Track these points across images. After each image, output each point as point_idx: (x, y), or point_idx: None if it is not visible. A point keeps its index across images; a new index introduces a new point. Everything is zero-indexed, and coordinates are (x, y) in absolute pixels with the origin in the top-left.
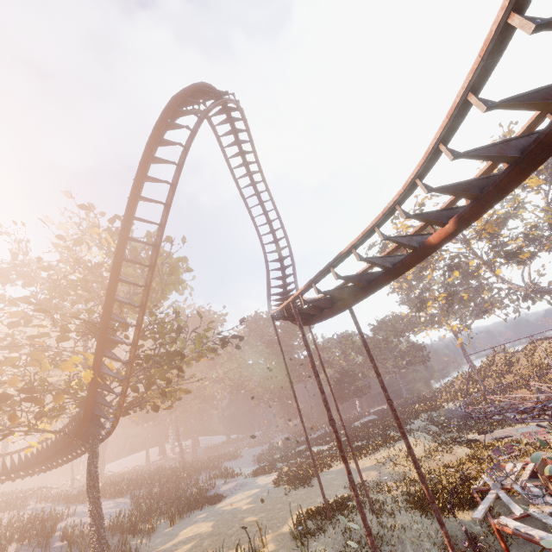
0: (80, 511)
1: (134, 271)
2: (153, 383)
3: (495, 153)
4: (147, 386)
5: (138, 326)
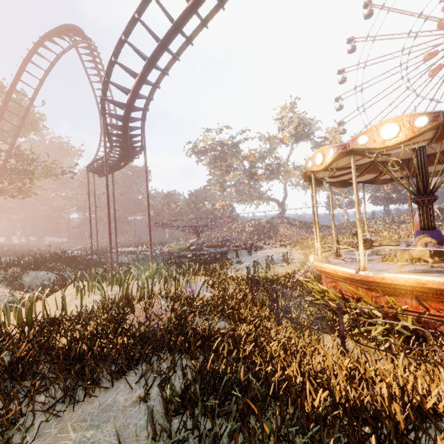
0: None
1: (4, 114)
2: (14, 182)
3: (121, 152)
4: (9, 183)
5: (9, 153)
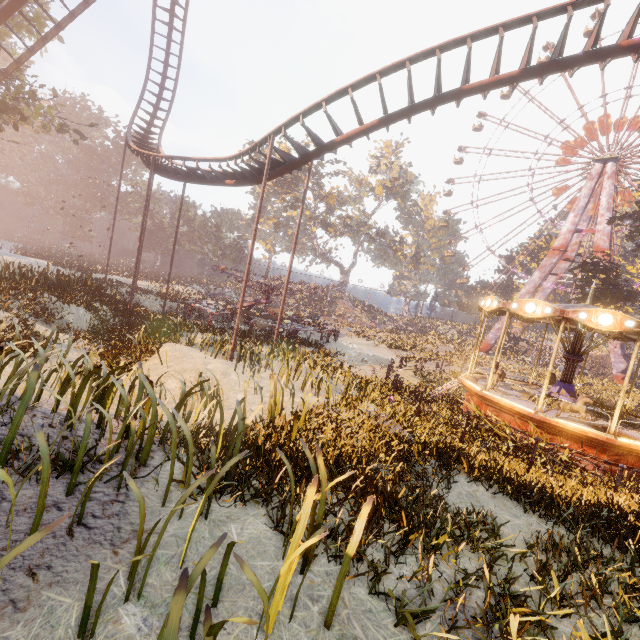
0: None
1: None
2: None
3: (246, 173)
4: None
5: (6, 74)
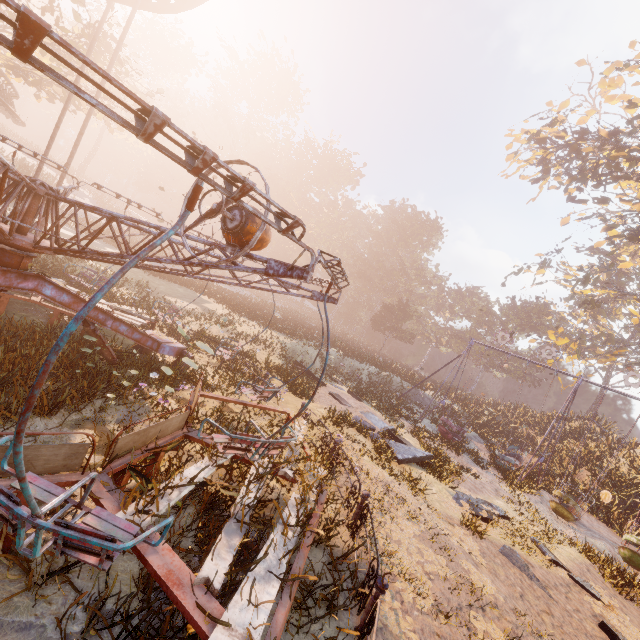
0: None
1: None
2: None
3: None
4: None
5: None
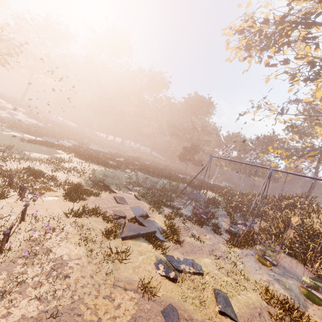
0: (18, 115)
1: None
2: None
3: None
4: None
5: None
